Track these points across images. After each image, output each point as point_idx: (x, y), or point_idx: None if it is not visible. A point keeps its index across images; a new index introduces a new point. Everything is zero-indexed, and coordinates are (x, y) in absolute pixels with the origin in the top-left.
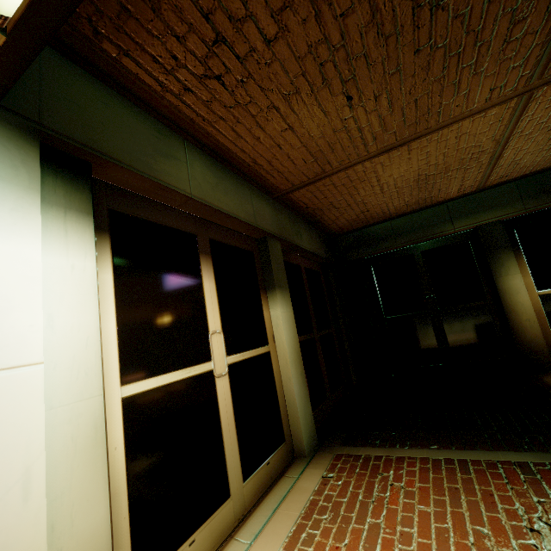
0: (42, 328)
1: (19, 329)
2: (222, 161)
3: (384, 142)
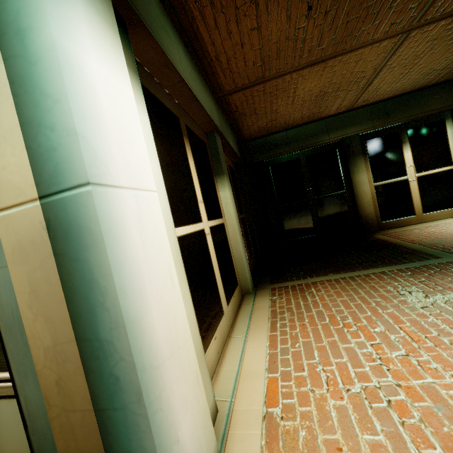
0: (149, 163)
1: (140, 160)
2: (192, 51)
3: (313, 56)
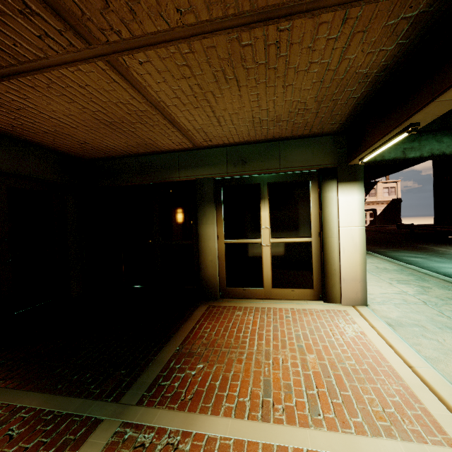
0: None
1: None
2: None
3: None
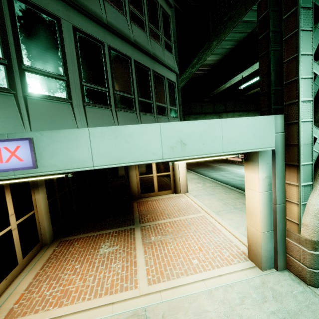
0: None
1: None
2: None
3: None
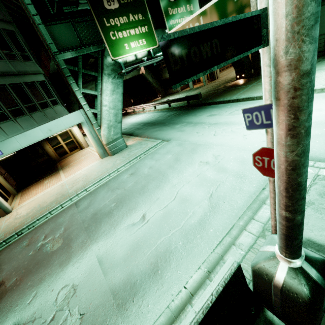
0: None
1: None
2: None
3: None
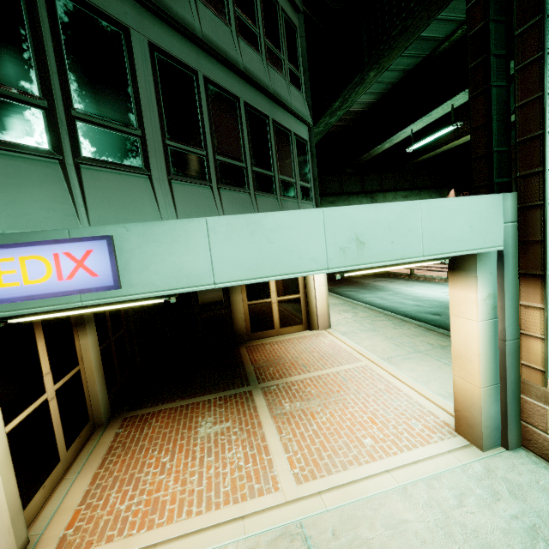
0: None
1: None
2: None
3: None
